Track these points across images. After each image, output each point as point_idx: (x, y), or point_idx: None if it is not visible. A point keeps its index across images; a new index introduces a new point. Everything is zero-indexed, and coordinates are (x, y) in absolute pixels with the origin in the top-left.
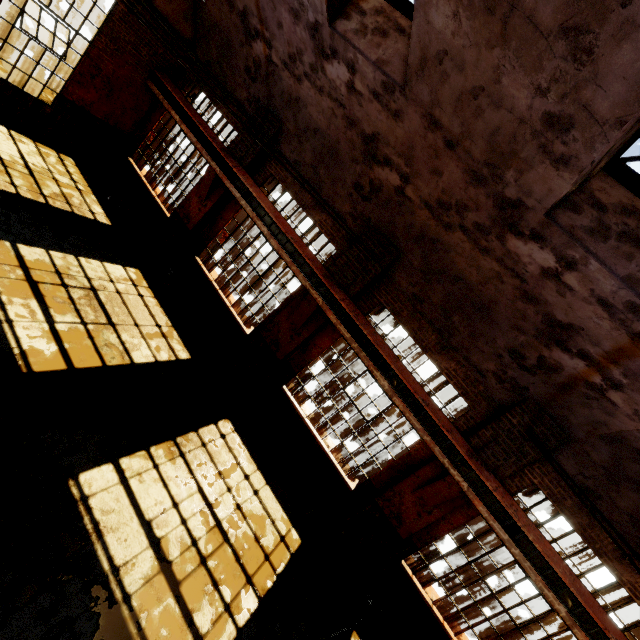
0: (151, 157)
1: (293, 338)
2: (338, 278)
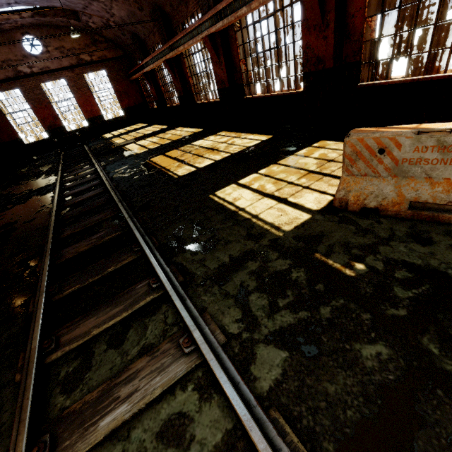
0: (149, 99)
1: (178, 83)
2: (163, 44)
